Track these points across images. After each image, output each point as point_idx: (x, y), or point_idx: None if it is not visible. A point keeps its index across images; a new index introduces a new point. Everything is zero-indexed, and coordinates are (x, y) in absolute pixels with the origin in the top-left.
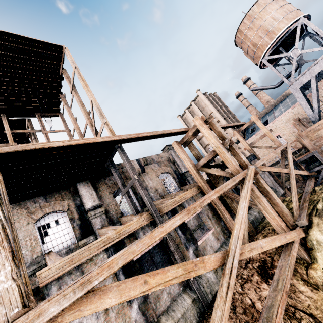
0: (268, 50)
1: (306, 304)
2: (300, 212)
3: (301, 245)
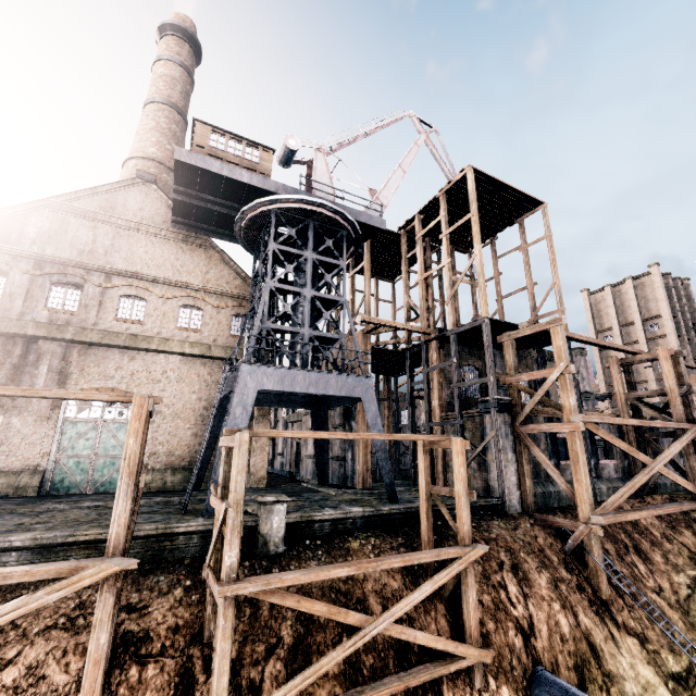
0: None
1: (686, 542)
2: None
3: None
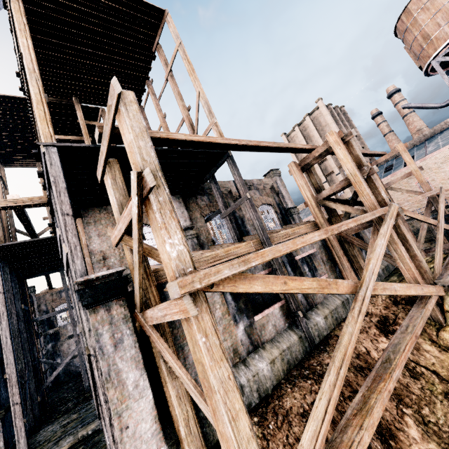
0: (446, 47)
1: (430, 361)
2: (442, 271)
3: (437, 305)
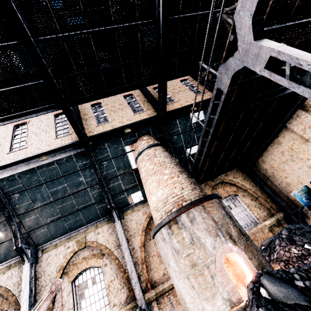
0: None
1: None
2: None
3: None
